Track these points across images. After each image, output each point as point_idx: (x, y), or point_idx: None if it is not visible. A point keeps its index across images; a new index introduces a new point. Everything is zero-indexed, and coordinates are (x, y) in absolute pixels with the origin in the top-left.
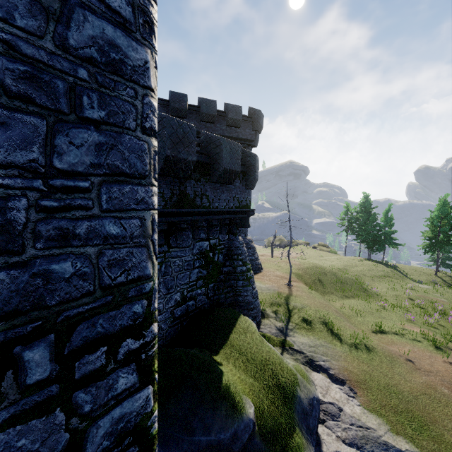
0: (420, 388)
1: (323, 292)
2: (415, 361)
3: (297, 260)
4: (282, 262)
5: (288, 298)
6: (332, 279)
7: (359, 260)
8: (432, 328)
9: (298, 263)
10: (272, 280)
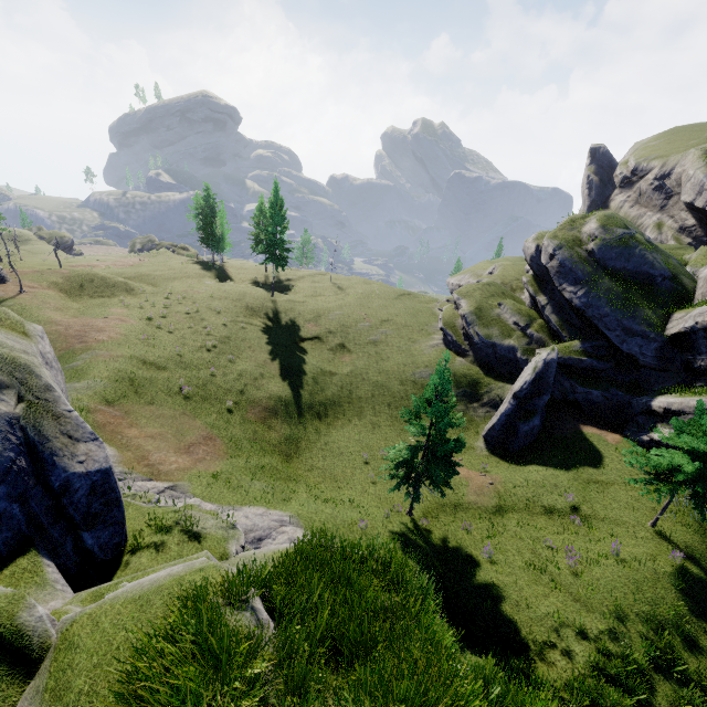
0: (47, 331)
1: (78, 295)
2: (67, 323)
3: (71, 270)
4: (50, 272)
5: (5, 301)
6: (99, 284)
7: (183, 264)
8: (139, 308)
9: (67, 272)
10: (7, 289)
